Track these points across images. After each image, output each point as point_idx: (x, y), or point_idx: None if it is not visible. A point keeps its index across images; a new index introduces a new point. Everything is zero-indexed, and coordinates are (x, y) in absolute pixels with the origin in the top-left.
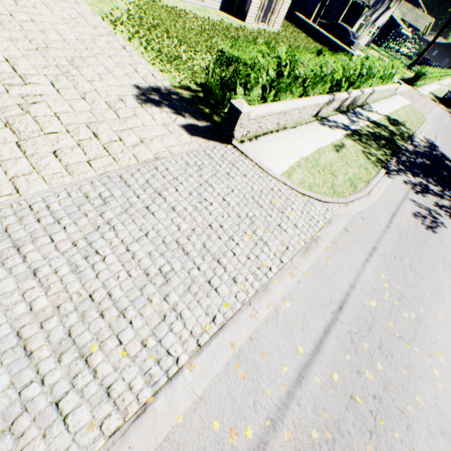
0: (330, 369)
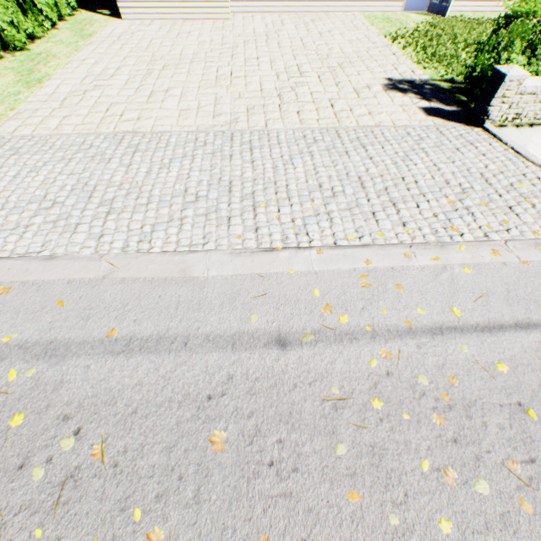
0: (497, 358)
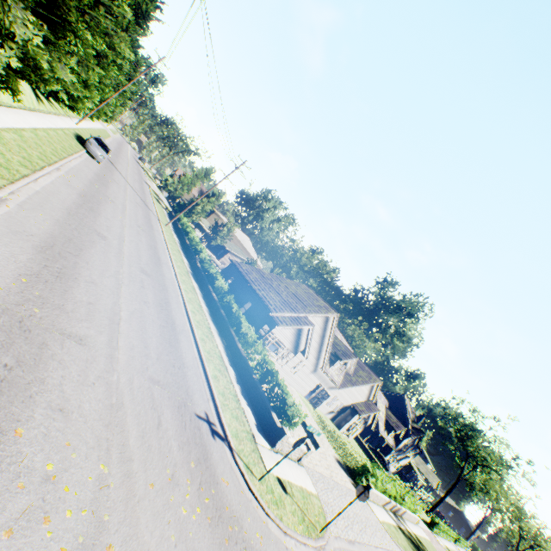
0: None
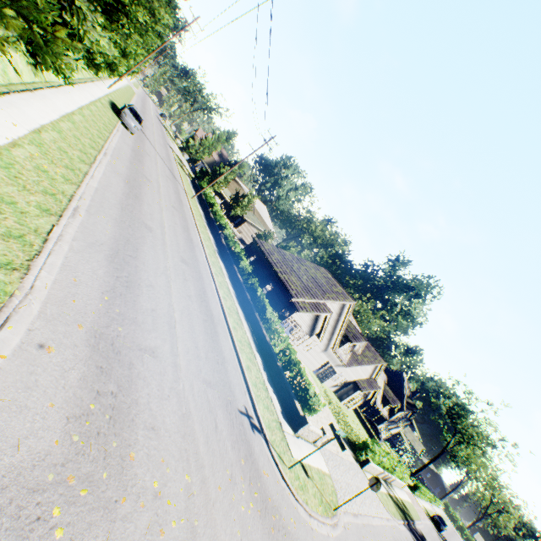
0: None
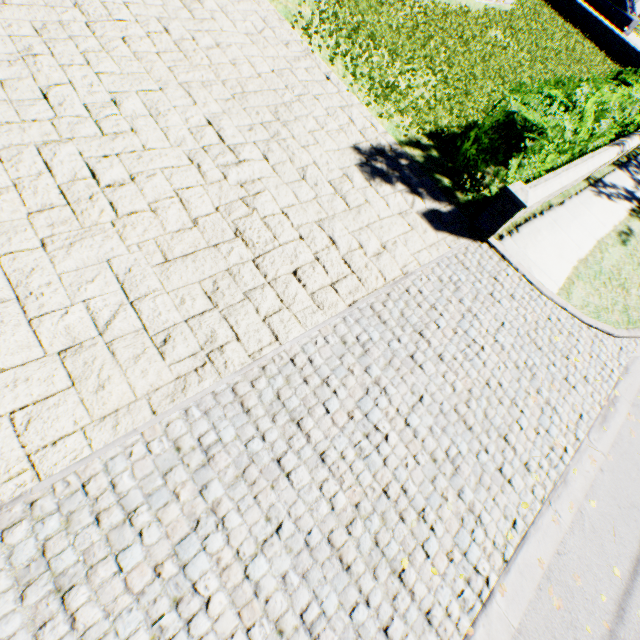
0: None
